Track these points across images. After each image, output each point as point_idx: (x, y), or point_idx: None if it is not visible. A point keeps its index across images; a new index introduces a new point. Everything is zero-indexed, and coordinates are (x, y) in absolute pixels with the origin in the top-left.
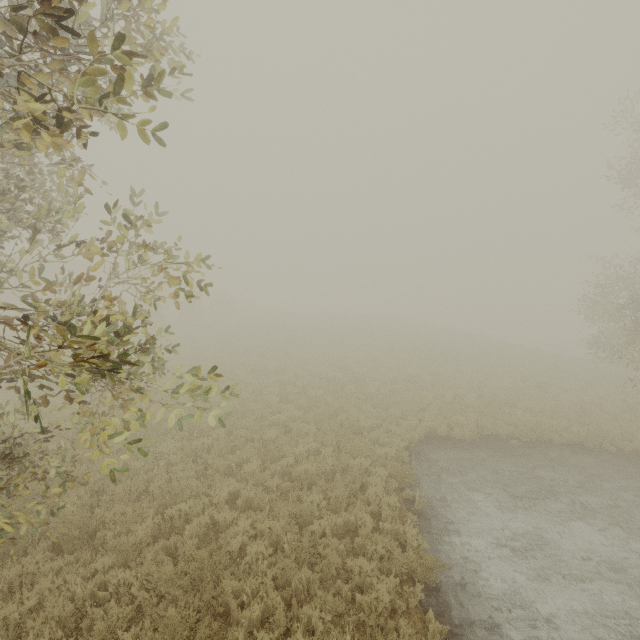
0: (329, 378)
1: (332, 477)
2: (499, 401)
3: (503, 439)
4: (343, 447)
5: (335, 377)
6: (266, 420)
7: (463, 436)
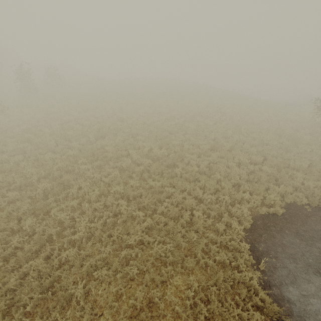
0: (157, 156)
1: (205, 318)
2: (283, 166)
3: (298, 205)
4: (201, 263)
5: (162, 154)
6: (123, 245)
7: (275, 212)
